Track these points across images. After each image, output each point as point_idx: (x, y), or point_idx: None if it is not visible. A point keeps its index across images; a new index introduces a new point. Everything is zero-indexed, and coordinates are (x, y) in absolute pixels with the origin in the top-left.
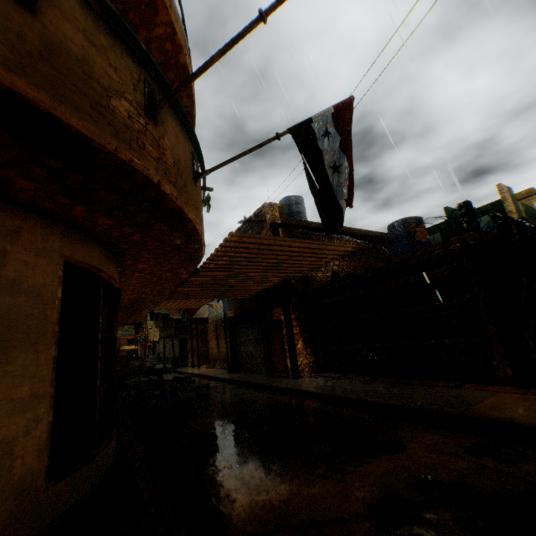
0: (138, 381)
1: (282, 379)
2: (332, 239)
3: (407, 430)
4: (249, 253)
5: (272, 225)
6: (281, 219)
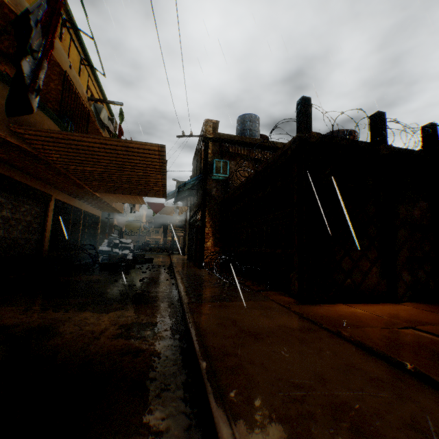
0: (102, 250)
1: (192, 267)
2: (253, 153)
3: (147, 306)
4: (65, 147)
5: (202, 139)
6: (214, 133)
